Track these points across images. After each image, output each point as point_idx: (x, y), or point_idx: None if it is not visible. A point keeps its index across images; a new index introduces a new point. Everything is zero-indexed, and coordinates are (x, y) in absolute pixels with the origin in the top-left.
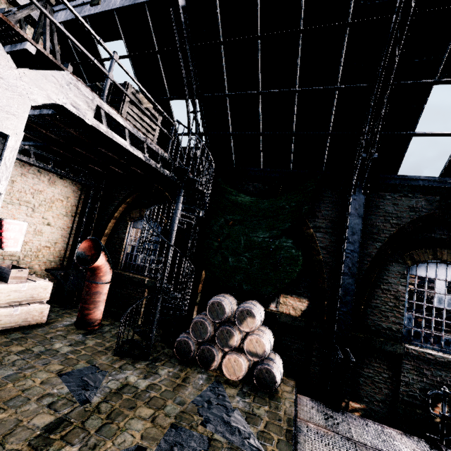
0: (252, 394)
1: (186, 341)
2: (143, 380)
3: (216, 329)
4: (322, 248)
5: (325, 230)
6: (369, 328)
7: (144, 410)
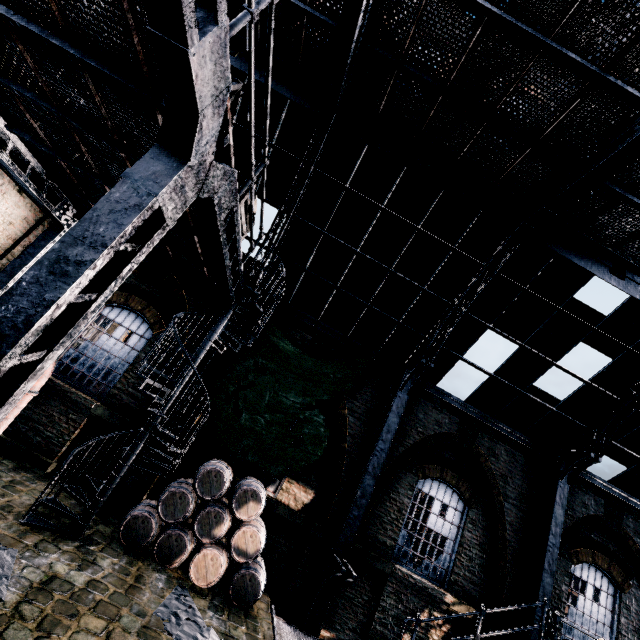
0: (226, 609)
1: (147, 518)
2: (78, 572)
3: (198, 508)
4: (350, 435)
5: (360, 417)
6: (367, 539)
7: (91, 620)
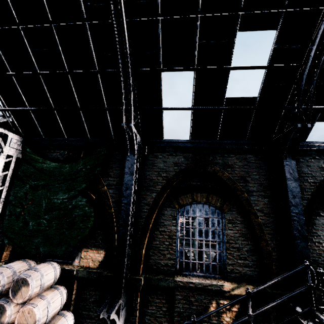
0: None
1: None
2: None
3: None
4: (113, 202)
5: (116, 187)
6: (152, 267)
7: None
